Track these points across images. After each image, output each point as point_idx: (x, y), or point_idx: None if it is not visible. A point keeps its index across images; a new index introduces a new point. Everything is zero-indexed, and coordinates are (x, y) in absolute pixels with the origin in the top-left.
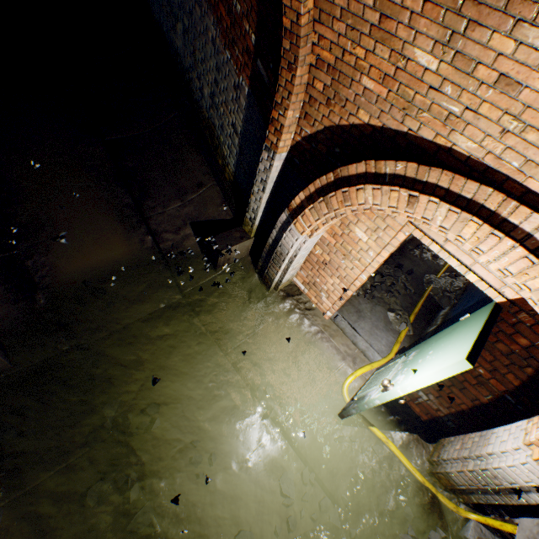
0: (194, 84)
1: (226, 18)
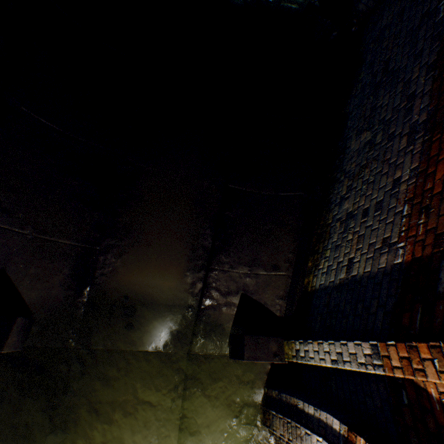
0: (340, 187)
1: (438, 182)
